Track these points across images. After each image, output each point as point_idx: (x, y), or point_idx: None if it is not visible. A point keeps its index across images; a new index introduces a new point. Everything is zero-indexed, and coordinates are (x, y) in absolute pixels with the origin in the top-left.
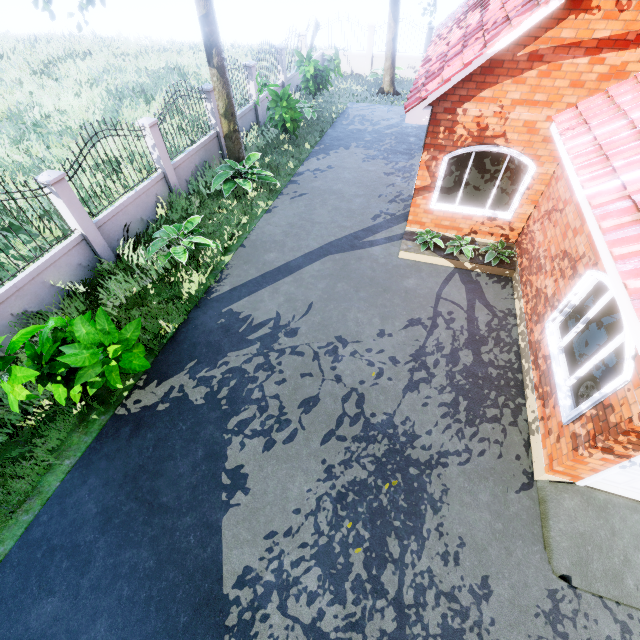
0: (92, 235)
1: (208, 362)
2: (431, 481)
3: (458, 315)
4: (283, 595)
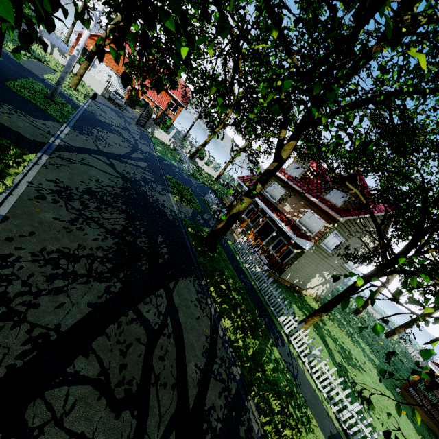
0: None
1: None
2: None
3: None
4: None
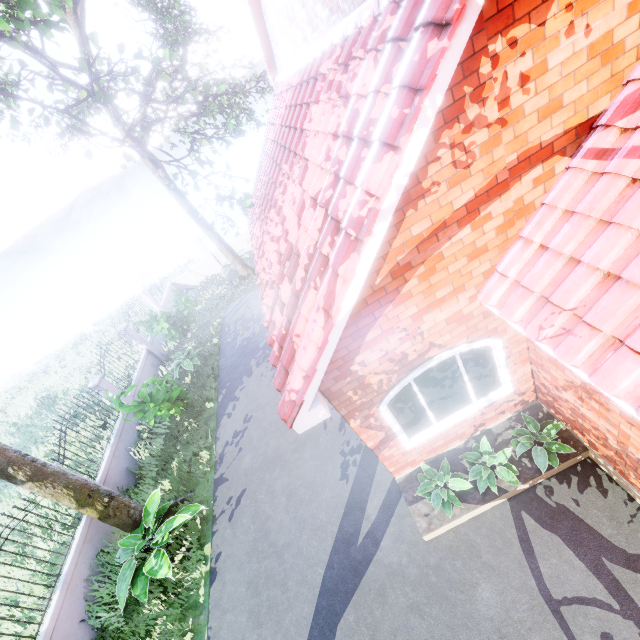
0: None
1: None
2: None
3: (623, 637)
4: None
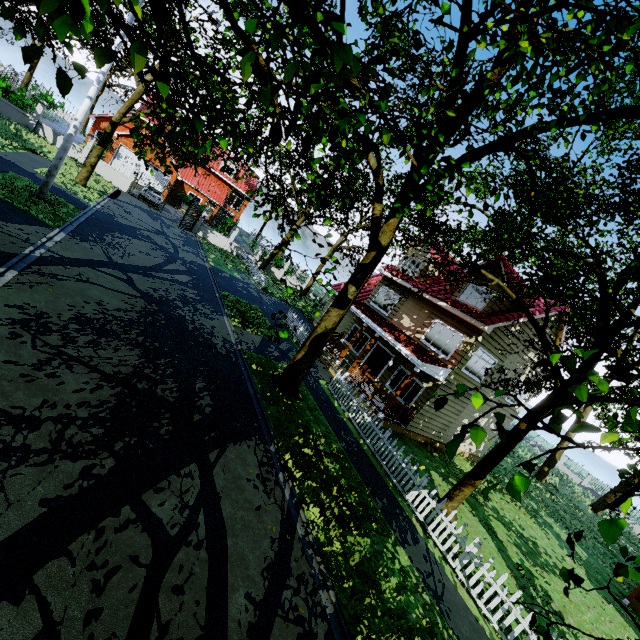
0: None
1: None
2: None
3: None
4: None
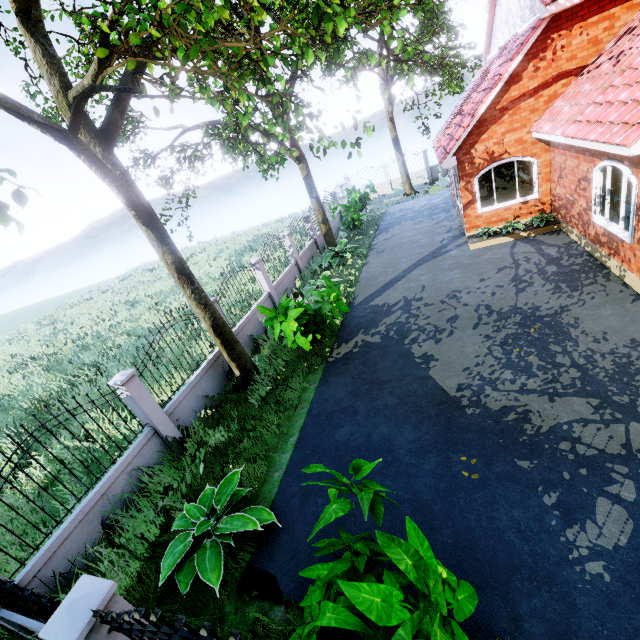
0: (273, 293)
1: (372, 327)
2: (563, 319)
3: (532, 256)
4: (492, 386)
